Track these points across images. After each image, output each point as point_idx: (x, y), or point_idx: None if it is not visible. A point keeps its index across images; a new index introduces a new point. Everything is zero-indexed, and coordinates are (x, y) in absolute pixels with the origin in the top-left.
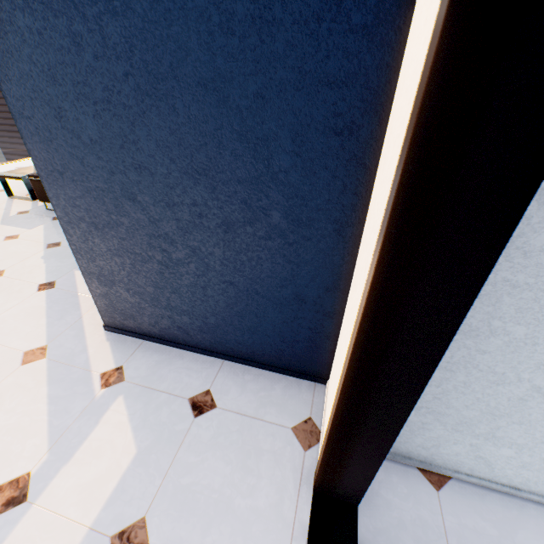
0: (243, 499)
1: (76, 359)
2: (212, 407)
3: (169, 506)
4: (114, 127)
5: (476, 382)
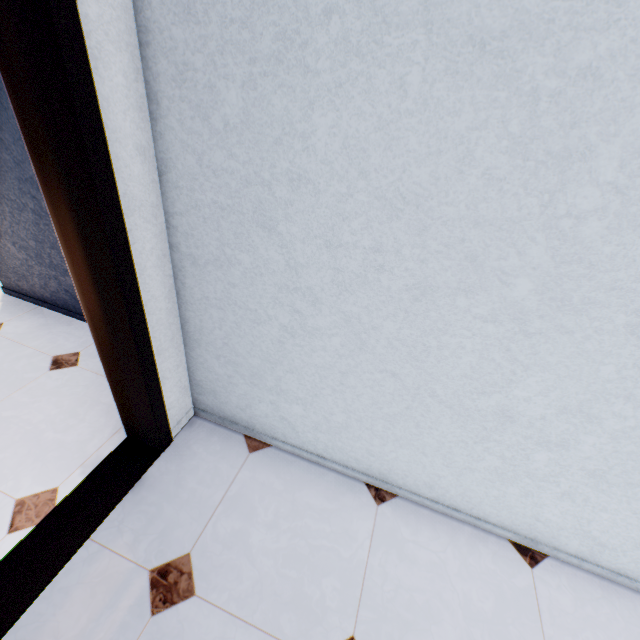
0: (55, 433)
1: None
2: (73, 365)
3: None
4: None
5: (244, 323)
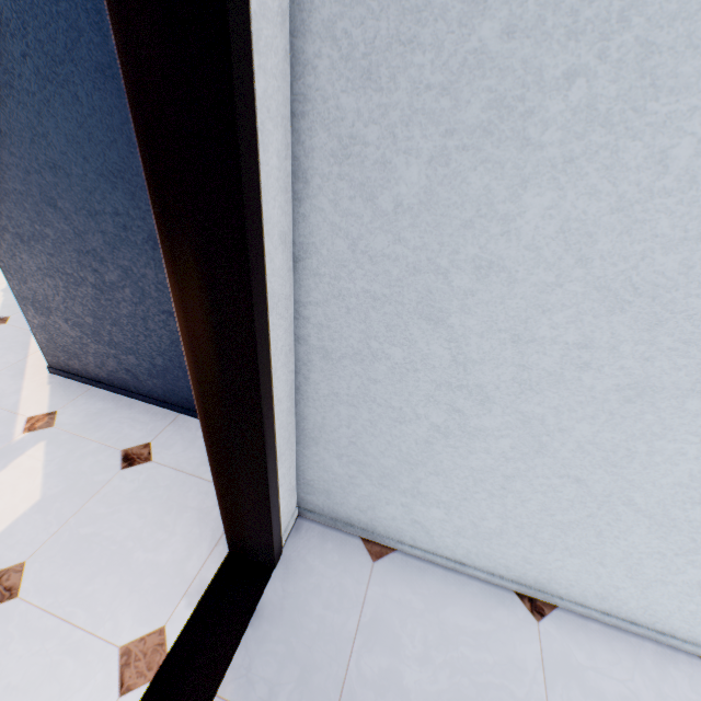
0: (145, 553)
1: (5, 400)
2: (147, 461)
3: (57, 553)
4: (22, 118)
5: (381, 421)
